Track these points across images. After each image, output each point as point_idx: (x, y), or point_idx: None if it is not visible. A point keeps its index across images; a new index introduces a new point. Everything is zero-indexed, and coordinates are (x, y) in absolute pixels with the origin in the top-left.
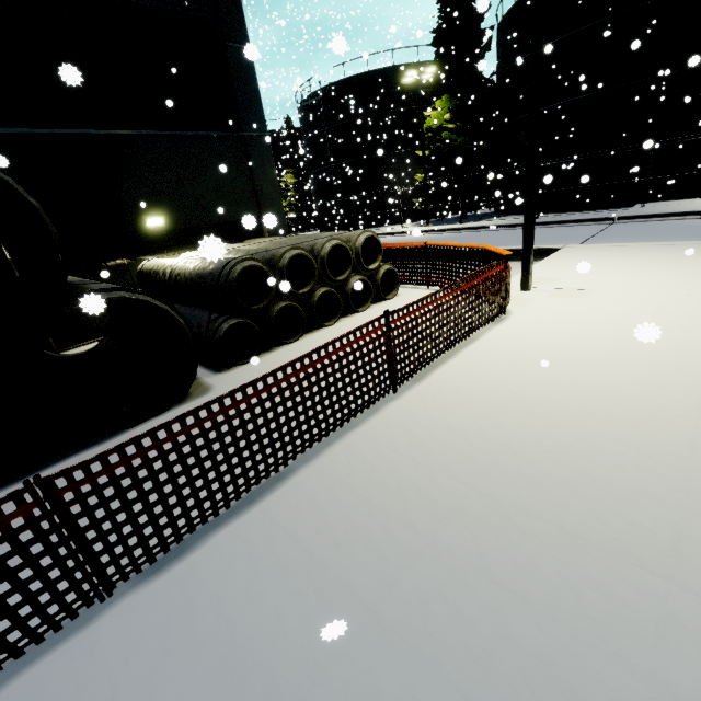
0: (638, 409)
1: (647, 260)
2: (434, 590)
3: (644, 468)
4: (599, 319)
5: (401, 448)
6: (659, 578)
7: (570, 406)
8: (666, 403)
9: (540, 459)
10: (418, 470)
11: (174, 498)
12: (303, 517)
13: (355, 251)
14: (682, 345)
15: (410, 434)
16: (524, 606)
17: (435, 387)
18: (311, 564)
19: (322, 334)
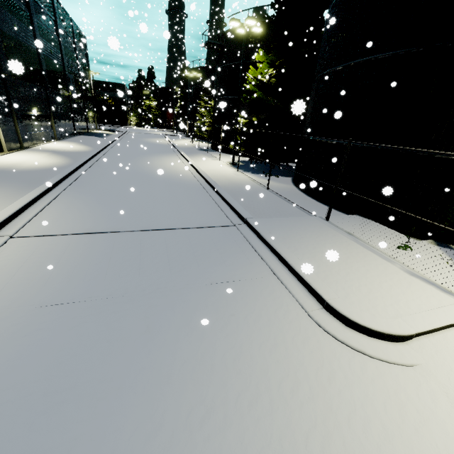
0: None
1: None
2: None
3: None
4: None
5: None
6: None
7: None
8: None
9: None
10: None
11: None
12: None
13: None
14: None
15: None
16: None
17: None
18: None
19: None
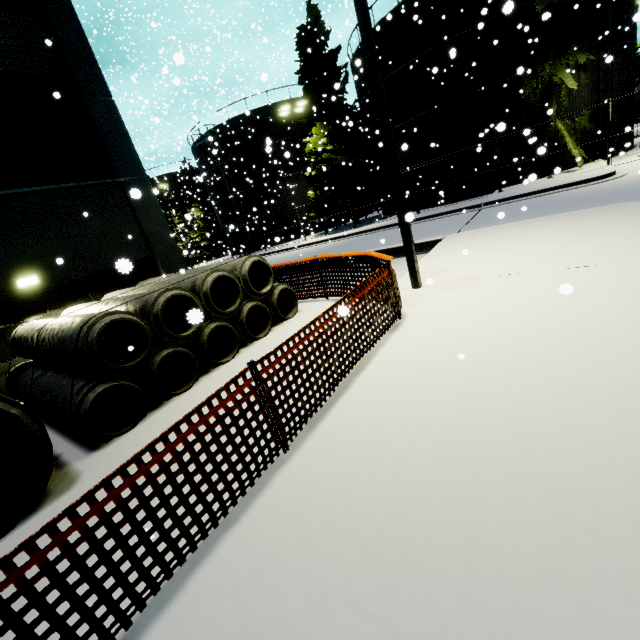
0: (559, 427)
1: (518, 239)
2: None
3: (595, 532)
4: (490, 309)
5: (288, 554)
6: None
7: (484, 437)
8: (587, 413)
9: (464, 542)
10: (309, 598)
11: None
12: None
13: (242, 278)
14: (578, 328)
15: (300, 523)
16: None
17: (332, 434)
18: None
19: (219, 374)
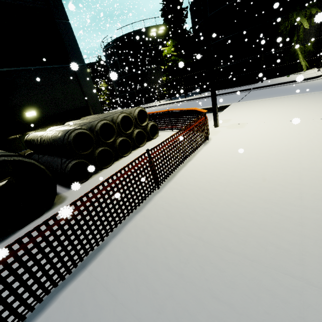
0: (273, 181)
1: (267, 106)
2: (183, 309)
3: (280, 214)
4: (250, 137)
5: (162, 220)
6: (297, 280)
7: (242, 185)
8: (285, 177)
9: (231, 216)
10: (172, 232)
11: (40, 272)
12: (112, 273)
13: (134, 117)
14: (288, 146)
15: (167, 211)
16: (231, 311)
17: (178, 183)
18: (116, 304)
19: (123, 161)
